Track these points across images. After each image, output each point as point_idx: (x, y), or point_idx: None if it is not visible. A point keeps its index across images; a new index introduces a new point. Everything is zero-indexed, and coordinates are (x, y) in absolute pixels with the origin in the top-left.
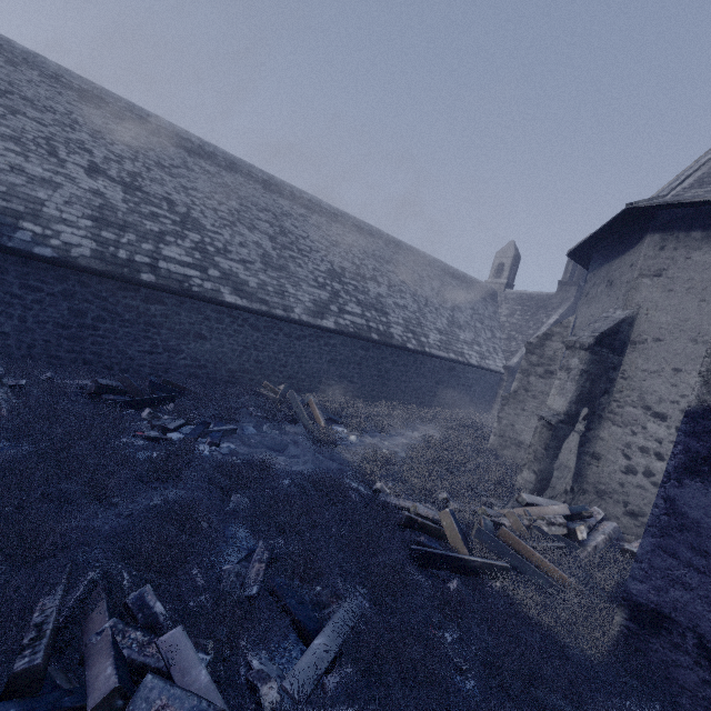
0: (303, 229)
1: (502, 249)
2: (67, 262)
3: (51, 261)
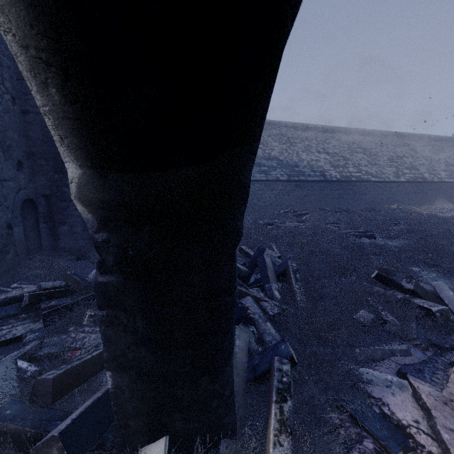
0: (368, 145)
1: None
2: (338, 180)
3: (336, 181)
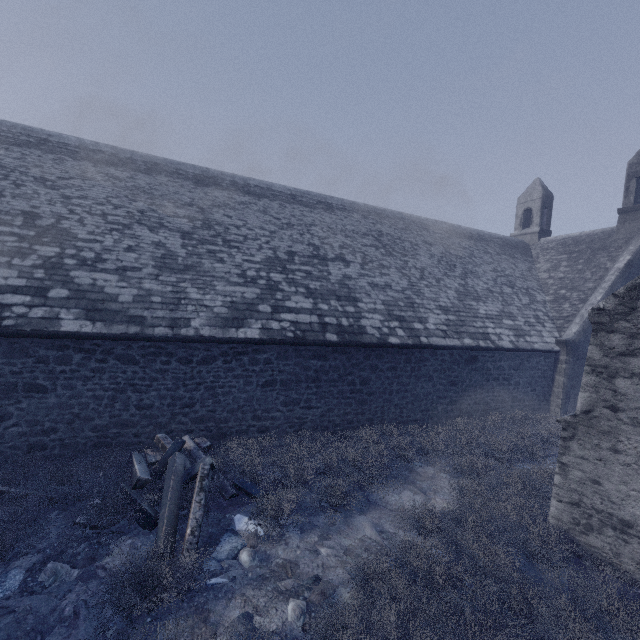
0: (240, 217)
1: (525, 192)
2: None
3: None
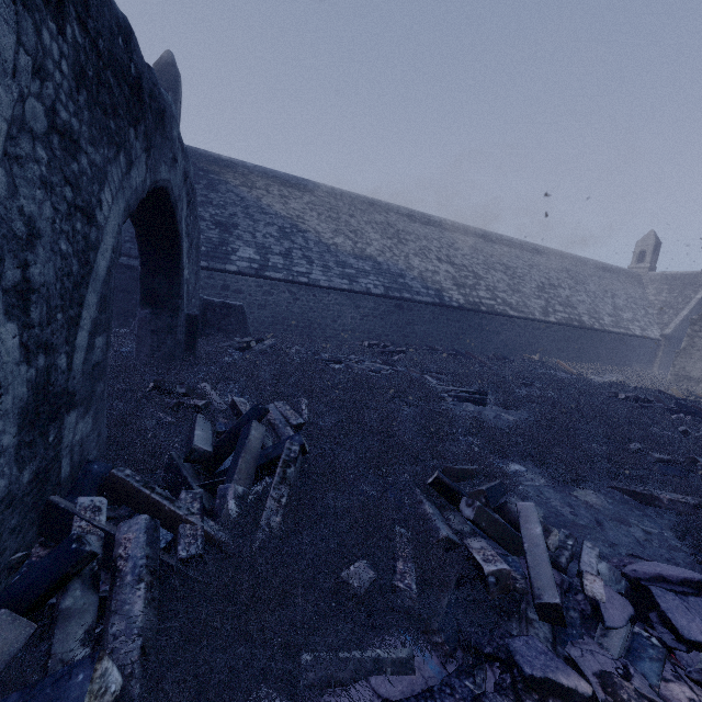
0: (513, 262)
1: (642, 238)
2: (461, 307)
3: (457, 308)
